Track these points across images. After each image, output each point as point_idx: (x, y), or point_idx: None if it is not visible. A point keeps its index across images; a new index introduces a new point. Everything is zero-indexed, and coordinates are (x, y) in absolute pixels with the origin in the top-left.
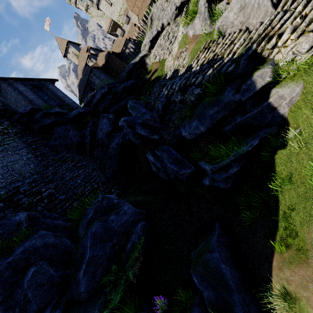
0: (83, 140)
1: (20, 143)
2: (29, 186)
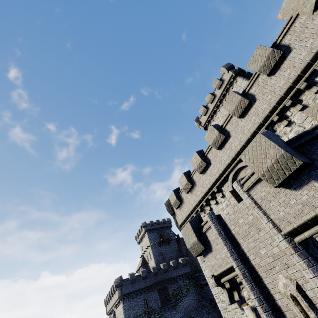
0: (213, 298)
1: (193, 290)
2: (194, 315)
